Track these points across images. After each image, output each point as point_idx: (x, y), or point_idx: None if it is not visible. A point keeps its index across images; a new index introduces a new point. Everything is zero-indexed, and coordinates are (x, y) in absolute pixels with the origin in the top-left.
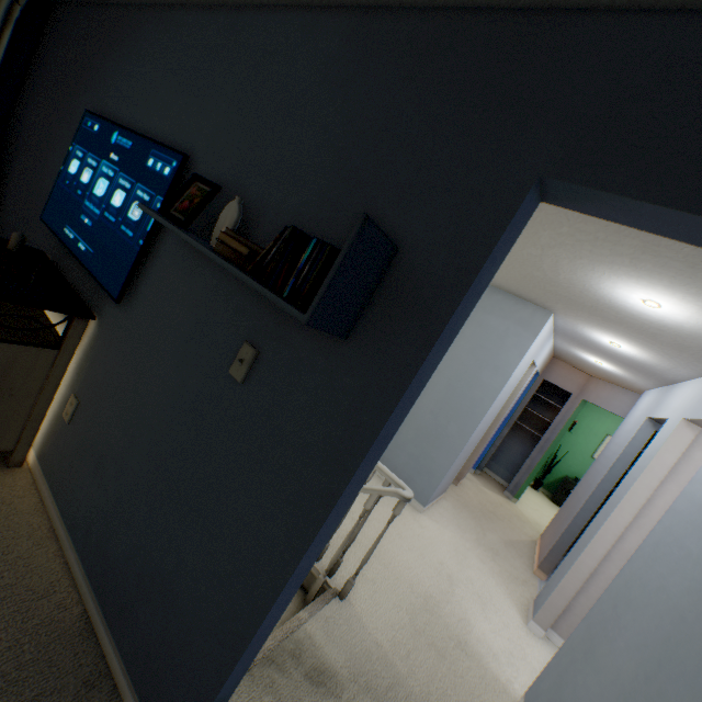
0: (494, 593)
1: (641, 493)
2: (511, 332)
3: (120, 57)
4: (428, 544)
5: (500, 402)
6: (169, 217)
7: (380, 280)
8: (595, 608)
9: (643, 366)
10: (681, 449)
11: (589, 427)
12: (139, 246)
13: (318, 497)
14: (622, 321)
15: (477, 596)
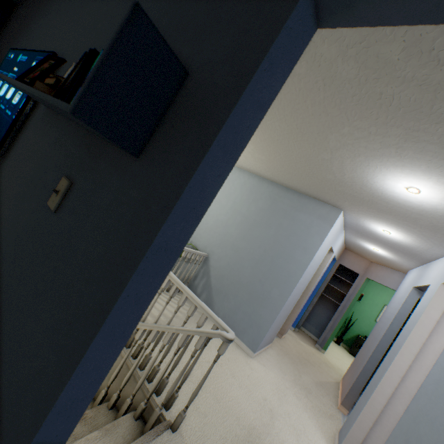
0: (307, 426)
1: (416, 341)
2: (314, 224)
3: (39, 18)
4: (255, 383)
5: (309, 274)
6: (20, 81)
7: (170, 101)
8: (389, 442)
9: (407, 249)
10: (443, 306)
11: (372, 299)
12: (12, 119)
13: (91, 314)
14: (391, 211)
15: (293, 428)
